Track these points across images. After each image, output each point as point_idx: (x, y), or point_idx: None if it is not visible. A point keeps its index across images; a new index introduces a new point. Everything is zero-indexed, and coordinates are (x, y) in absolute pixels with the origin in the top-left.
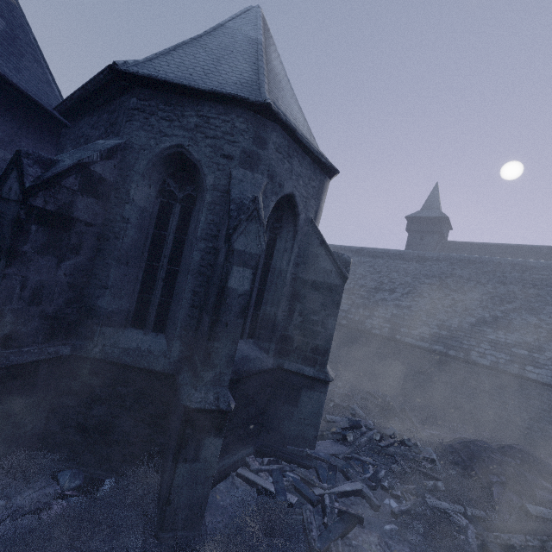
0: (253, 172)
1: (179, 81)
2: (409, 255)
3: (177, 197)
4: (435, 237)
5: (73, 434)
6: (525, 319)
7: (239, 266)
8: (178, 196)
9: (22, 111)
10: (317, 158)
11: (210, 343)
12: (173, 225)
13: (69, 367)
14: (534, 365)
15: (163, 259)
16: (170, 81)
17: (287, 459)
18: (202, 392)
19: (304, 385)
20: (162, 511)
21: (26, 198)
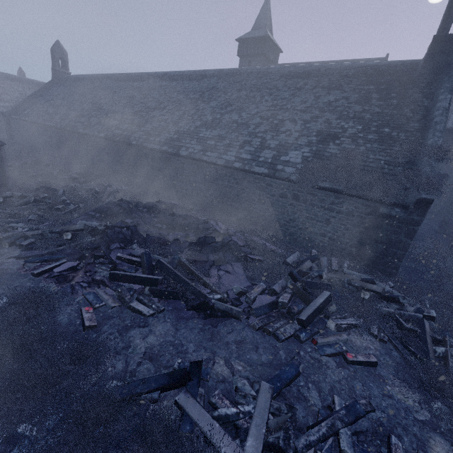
0: None
1: None
2: (195, 75)
3: None
4: (260, 60)
5: None
6: (231, 118)
7: None
8: None
9: None
10: None
11: None
12: None
13: None
14: (212, 151)
15: None
16: None
17: None
18: None
19: None
20: None
21: None
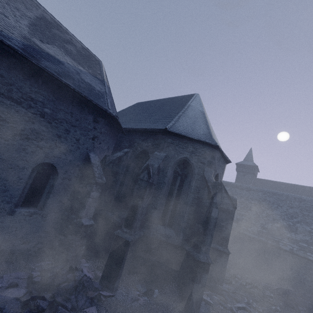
0: (210, 168)
1: (188, 136)
2: (241, 186)
3: (179, 173)
4: (251, 175)
5: (142, 268)
6: (304, 227)
7: (215, 208)
8: (179, 173)
9: (113, 130)
10: (226, 158)
11: (205, 236)
12: (177, 184)
13: (142, 240)
14: (311, 252)
15: (173, 197)
16: (185, 135)
17: (211, 289)
18: (202, 255)
19: (218, 255)
20: (188, 303)
21: (149, 180)
